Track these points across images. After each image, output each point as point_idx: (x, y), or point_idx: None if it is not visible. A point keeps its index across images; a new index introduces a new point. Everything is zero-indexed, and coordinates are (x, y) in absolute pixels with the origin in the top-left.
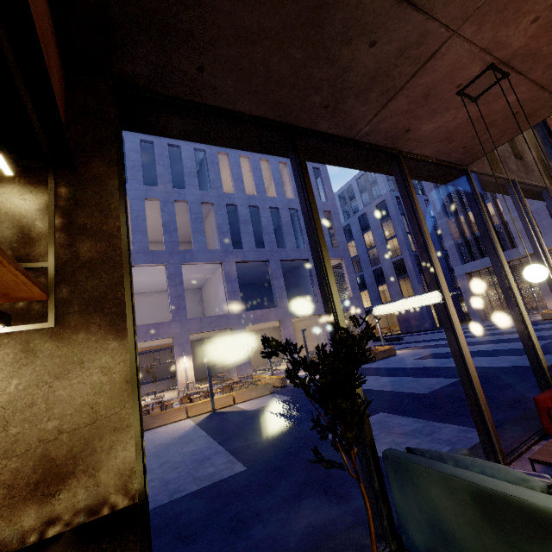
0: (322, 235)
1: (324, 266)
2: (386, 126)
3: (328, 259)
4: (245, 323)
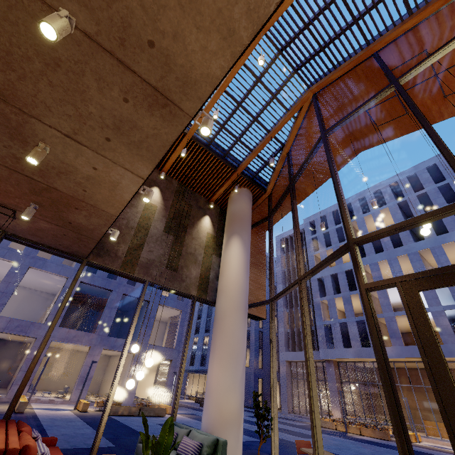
0: None
1: None
2: None
3: None
4: (53, 337)
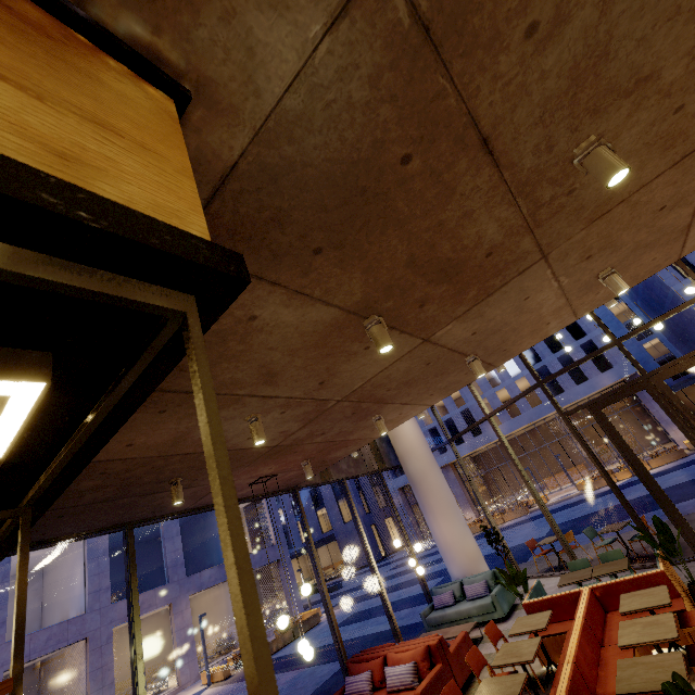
0: (138, 622)
1: (136, 653)
2: (209, 500)
3: (140, 644)
4: (113, 622)
